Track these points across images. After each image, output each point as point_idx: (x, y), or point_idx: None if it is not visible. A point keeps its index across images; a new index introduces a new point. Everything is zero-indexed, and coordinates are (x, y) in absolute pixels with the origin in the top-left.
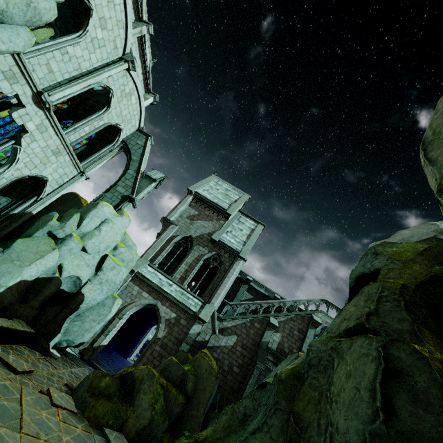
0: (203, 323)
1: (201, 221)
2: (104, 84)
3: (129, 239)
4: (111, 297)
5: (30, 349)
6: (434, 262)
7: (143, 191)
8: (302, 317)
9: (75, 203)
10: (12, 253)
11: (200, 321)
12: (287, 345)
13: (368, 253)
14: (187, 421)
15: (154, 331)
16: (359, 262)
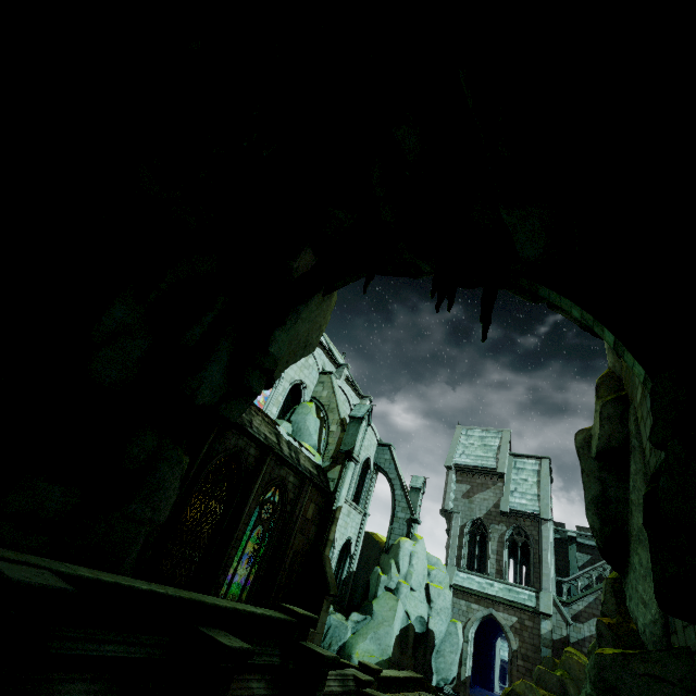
0: (549, 617)
1: (478, 494)
2: None
3: (431, 556)
4: (451, 623)
5: (427, 693)
6: None
7: (418, 505)
8: None
9: (372, 542)
10: (378, 617)
11: (544, 616)
12: None
13: None
14: None
15: (501, 644)
16: None
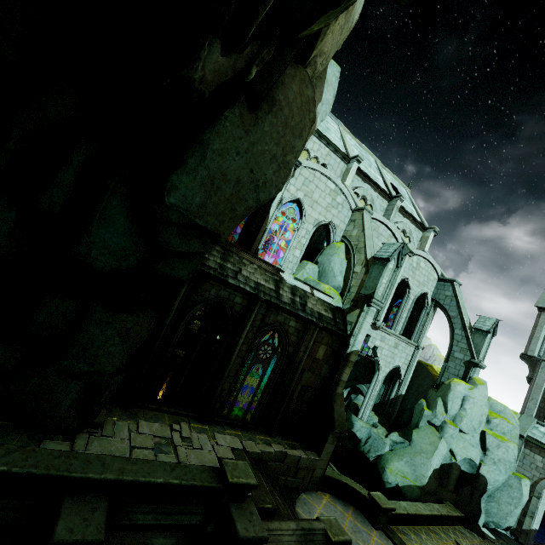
0: None
1: None
2: (399, 280)
3: (495, 403)
4: (513, 476)
5: (467, 529)
6: None
7: (482, 348)
8: None
9: (424, 373)
10: (416, 446)
11: None
12: None
13: None
14: None
15: None
16: None
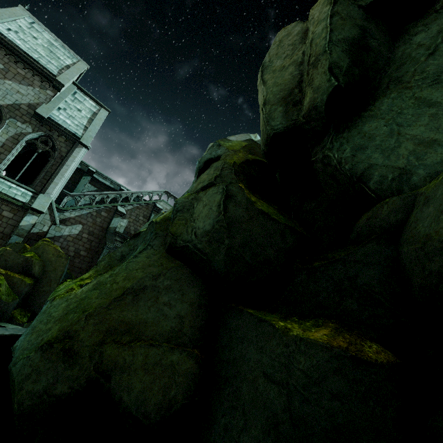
0: (39, 214)
1: (13, 82)
2: None
3: None
4: None
5: None
6: (249, 153)
7: None
8: (147, 205)
9: None
10: None
11: (34, 212)
12: (133, 228)
13: (214, 145)
14: (40, 296)
15: None
16: (208, 151)
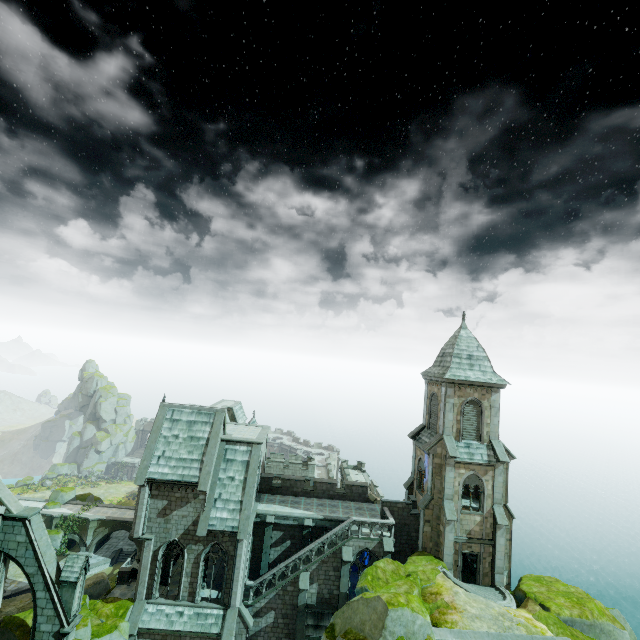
0: None
1: (177, 510)
2: None
3: None
4: None
5: None
6: None
7: (73, 603)
8: (334, 553)
9: None
10: None
11: None
12: (326, 590)
13: None
14: None
15: None
16: None
